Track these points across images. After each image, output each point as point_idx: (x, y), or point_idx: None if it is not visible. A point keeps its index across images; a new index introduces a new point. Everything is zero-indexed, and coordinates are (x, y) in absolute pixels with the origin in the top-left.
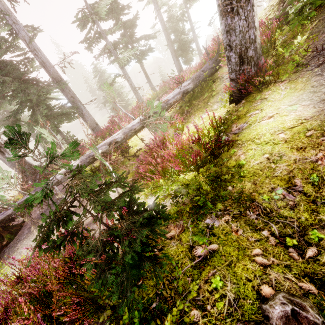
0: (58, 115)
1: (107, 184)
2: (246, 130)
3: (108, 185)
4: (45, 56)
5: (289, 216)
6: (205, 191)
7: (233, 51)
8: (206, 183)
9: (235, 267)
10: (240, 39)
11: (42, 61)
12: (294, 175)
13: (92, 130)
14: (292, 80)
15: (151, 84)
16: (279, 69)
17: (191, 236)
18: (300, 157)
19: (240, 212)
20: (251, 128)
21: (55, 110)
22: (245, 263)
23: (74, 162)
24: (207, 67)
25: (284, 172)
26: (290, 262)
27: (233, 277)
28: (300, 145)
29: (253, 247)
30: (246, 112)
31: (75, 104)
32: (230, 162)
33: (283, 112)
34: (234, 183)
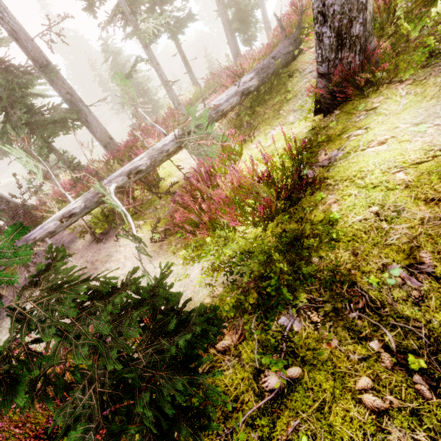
0: (48, 122)
1: (104, 294)
2: (341, 162)
3: (107, 296)
4: (16, 20)
5: (413, 316)
6: (279, 268)
7: (328, 25)
8: (277, 246)
9: (330, 414)
10: (342, 3)
11: (12, 29)
12: (419, 245)
13: (104, 147)
14: (418, 81)
15: (193, 75)
16: (399, 61)
17: (257, 350)
18: (431, 216)
19: (336, 309)
20: (350, 159)
21: (42, 114)
22: (347, 407)
23: (75, 202)
24: (280, 52)
25: (403, 239)
26: (418, 403)
27: (328, 436)
28: (432, 195)
29: (357, 372)
30: (341, 132)
31: (74, 105)
32: (316, 214)
33: (403, 135)
34: (323, 250)
